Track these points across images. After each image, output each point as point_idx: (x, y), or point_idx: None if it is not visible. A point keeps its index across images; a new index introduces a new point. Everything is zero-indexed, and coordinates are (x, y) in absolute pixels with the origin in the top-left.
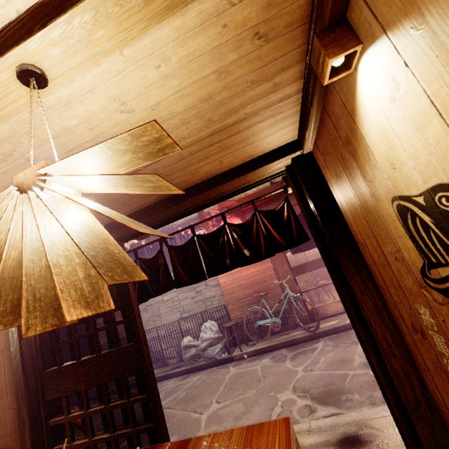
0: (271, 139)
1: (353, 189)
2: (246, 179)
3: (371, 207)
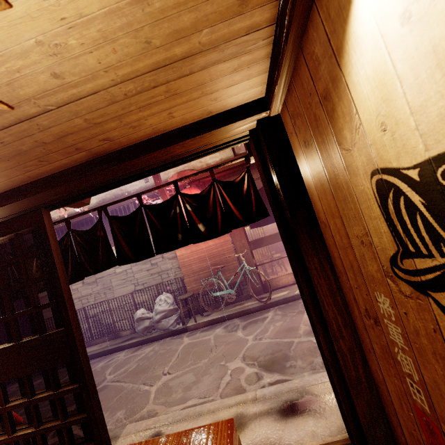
0: (234, 91)
1: (324, 159)
2: (203, 141)
3: (342, 182)
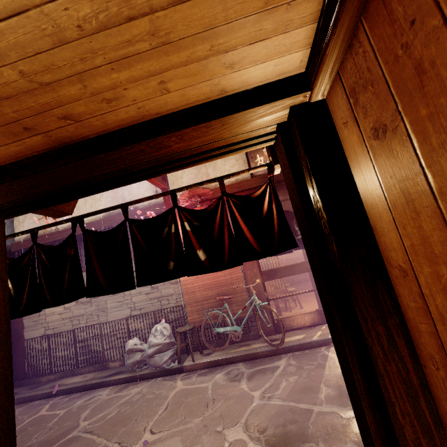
0: (260, 53)
1: (429, 150)
2: (210, 133)
3: None
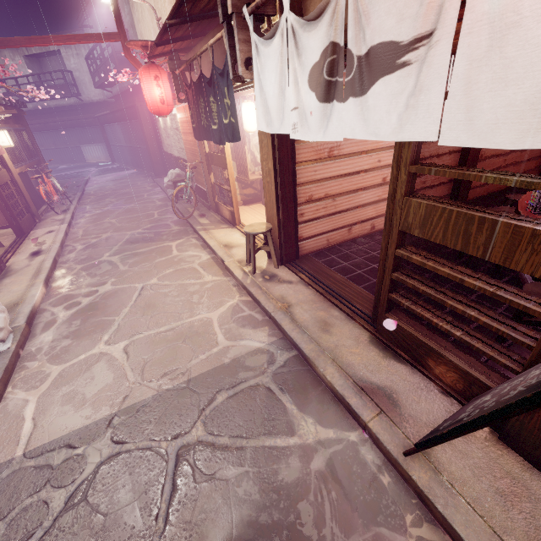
0: None
1: None
2: None
3: None
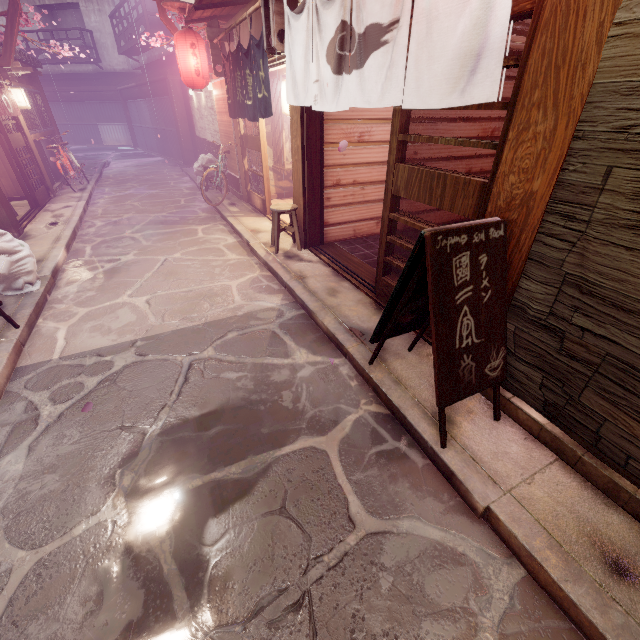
0: None
1: None
2: None
3: None
